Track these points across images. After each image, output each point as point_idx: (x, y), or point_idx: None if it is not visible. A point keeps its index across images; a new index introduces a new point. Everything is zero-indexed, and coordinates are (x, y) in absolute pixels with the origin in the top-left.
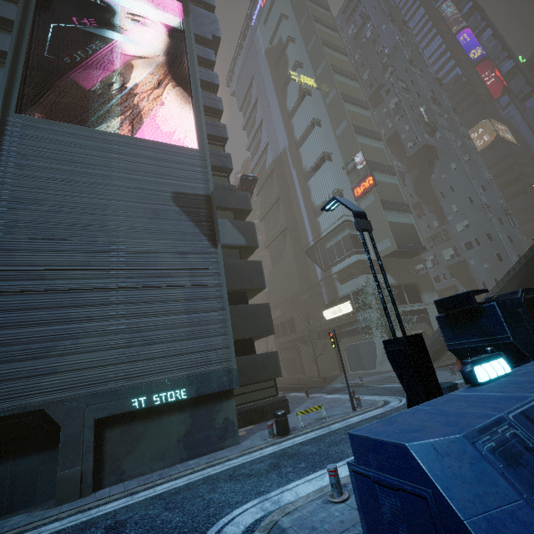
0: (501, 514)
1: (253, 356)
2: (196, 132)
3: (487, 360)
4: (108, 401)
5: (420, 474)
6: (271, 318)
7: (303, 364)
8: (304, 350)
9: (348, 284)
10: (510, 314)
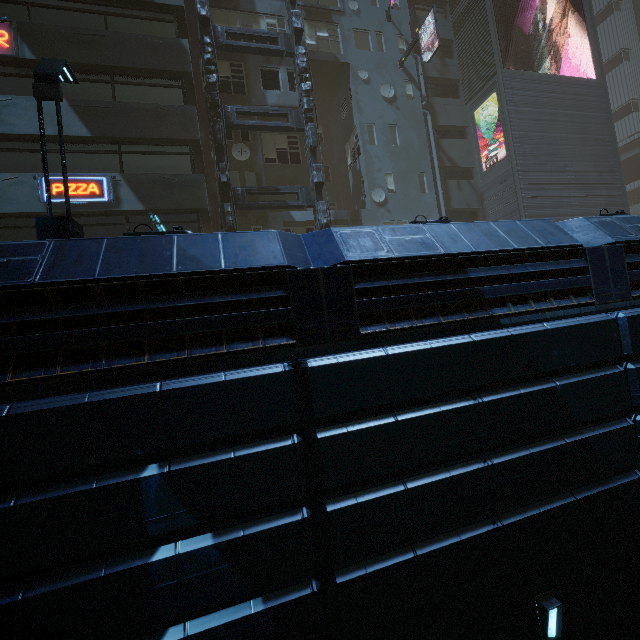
0: None
1: None
2: (593, 61)
3: None
4: None
5: None
6: None
7: None
8: None
9: None
10: None
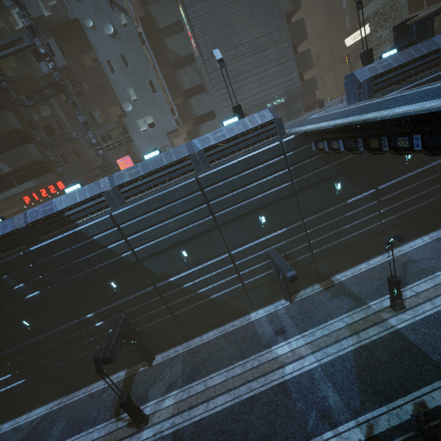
0: (363, 76)
1: (303, 82)
2: None
3: (389, 51)
4: (260, 107)
5: (354, 76)
6: (312, 58)
7: (326, 89)
8: (328, 79)
9: (369, 6)
10: (420, 26)
